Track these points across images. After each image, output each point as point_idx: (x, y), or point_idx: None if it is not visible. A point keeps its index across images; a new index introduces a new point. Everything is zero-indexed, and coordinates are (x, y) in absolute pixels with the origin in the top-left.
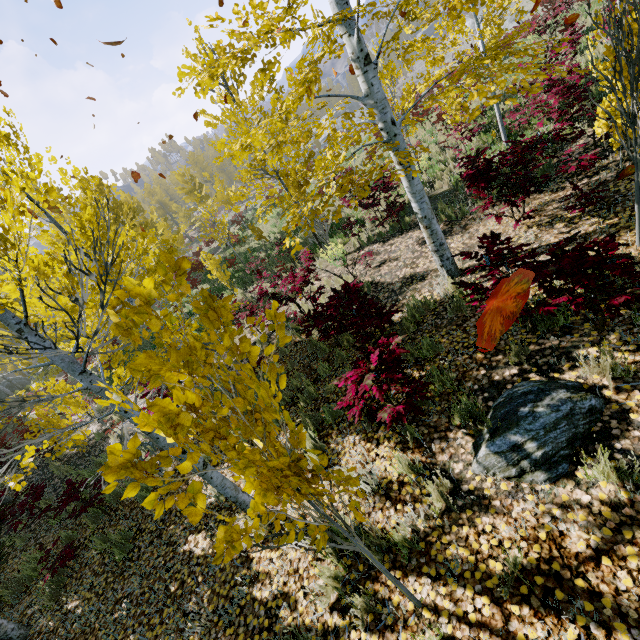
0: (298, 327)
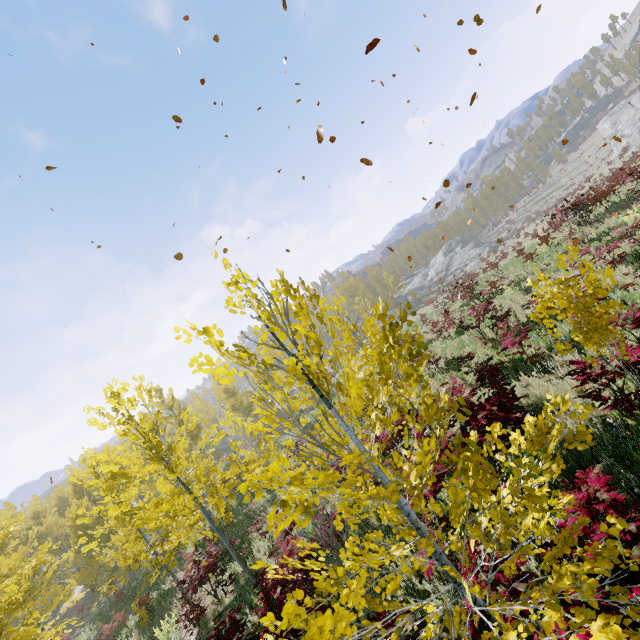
0: None
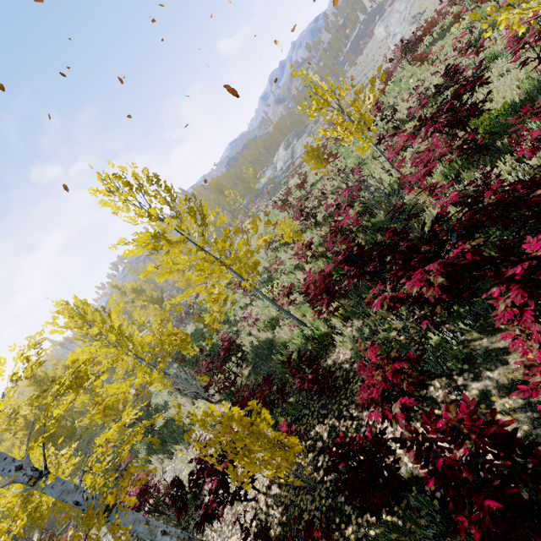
0: (160, 518)
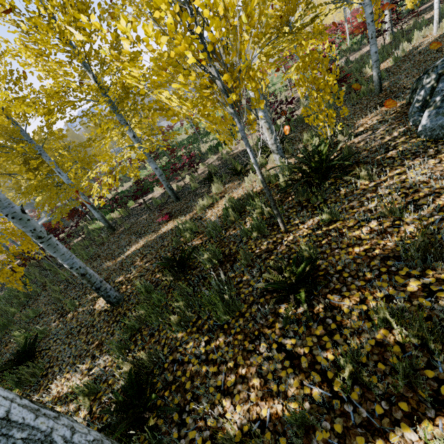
0: None
